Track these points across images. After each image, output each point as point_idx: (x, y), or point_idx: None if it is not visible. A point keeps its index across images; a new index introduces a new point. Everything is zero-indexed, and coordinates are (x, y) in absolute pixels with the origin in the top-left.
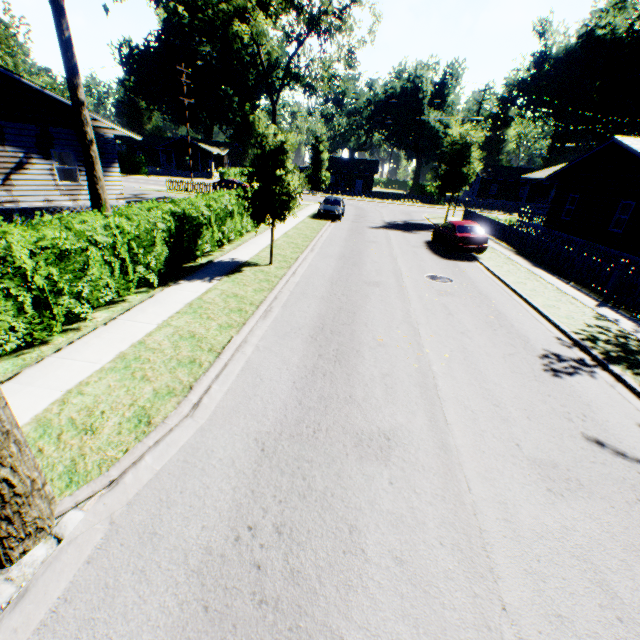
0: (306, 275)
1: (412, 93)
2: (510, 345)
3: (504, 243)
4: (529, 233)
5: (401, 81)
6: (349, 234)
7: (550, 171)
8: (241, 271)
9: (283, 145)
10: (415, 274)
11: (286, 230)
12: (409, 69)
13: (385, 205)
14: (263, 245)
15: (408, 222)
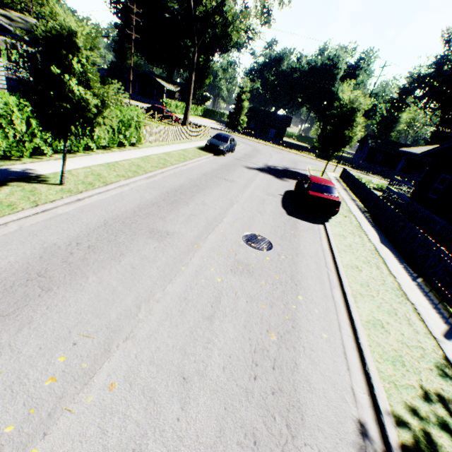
0: (90, 206)
1: (329, 68)
2: (251, 447)
3: (365, 207)
4: (395, 201)
5: (322, 57)
6: (216, 169)
7: (427, 148)
8: (3, 186)
9: (73, 36)
10: (234, 229)
11: (154, 153)
12: (331, 49)
13: (282, 152)
14: (100, 162)
15: (288, 169)
